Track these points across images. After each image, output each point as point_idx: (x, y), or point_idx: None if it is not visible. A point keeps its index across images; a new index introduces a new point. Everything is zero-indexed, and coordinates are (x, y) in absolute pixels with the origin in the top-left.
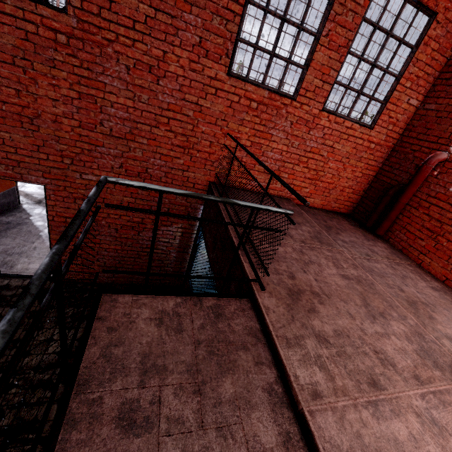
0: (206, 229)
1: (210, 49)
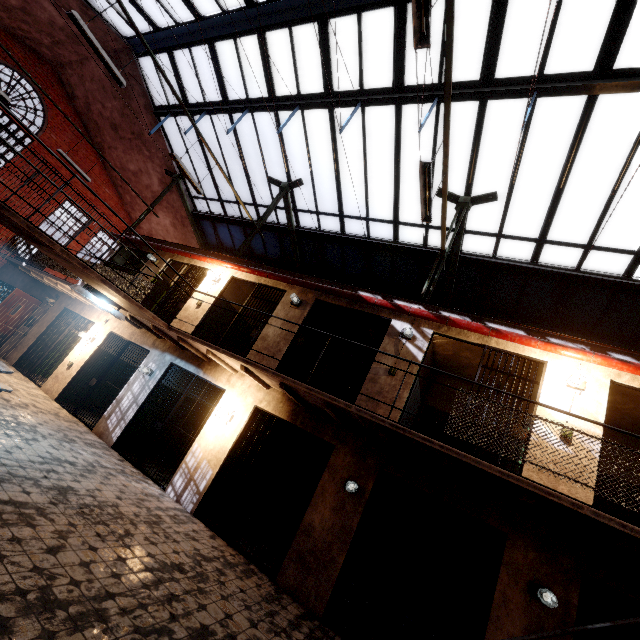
0: (3, 275)
1: (33, 218)
